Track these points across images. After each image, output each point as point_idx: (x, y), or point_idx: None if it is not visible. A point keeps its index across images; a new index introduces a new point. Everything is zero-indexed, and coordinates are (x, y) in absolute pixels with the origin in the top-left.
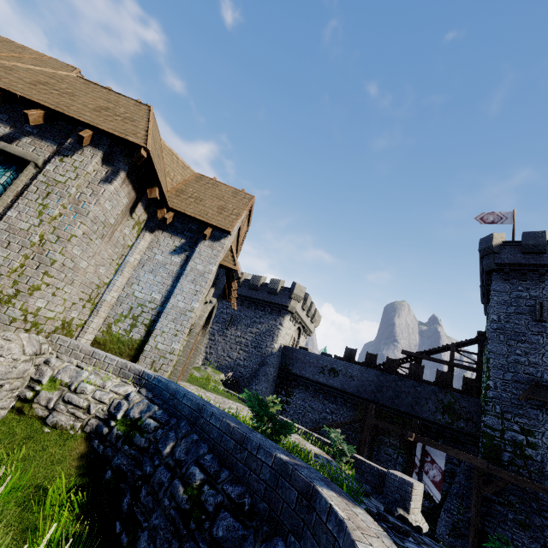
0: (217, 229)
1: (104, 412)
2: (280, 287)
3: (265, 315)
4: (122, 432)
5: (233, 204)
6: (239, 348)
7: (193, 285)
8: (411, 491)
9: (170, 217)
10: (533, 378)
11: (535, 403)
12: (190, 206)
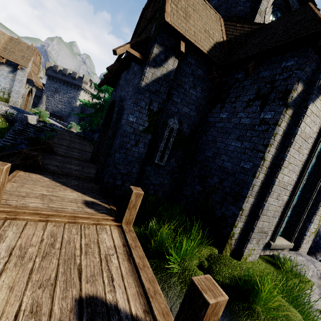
0: (22, 66)
1: (4, 112)
2: (77, 76)
3: (71, 89)
4: (9, 115)
5: (27, 54)
6: (61, 104)
7: (19, 84)
8: None
9: (5, 61)
10: None
11: None
12: (10, 56)
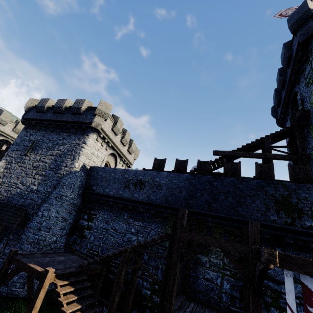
0: None
1: None
2: (85, 106)
3: (68, 136)
4: None
5: None
6: (35, 173)
7: None
8: None
9: None
10: None
11: None
12: None
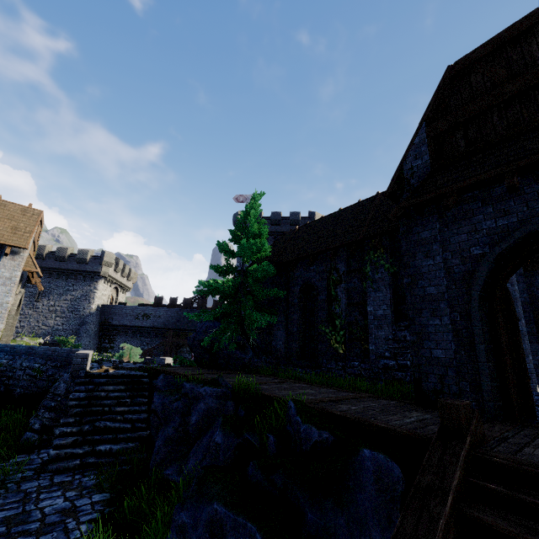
0: (16, 247)
1: None
2: (90, 256)
3: (78, 283)
4: None
5: (24, 222)
6: (55, 316)
7: (4, 287)
8: (165, 362)
9: None
10: None
11: None
12: None
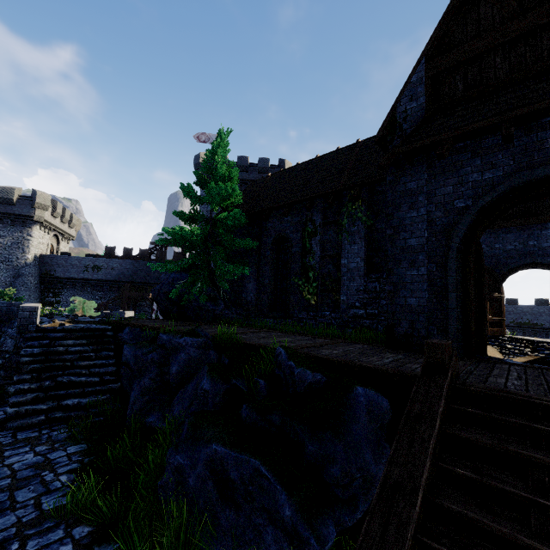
0: None
1: None
2: (17, 196)
3: (5, 228)
4: None
5: None
6: None
7: None
8: (125, 315)
9: None
10: None
11: None
12: None
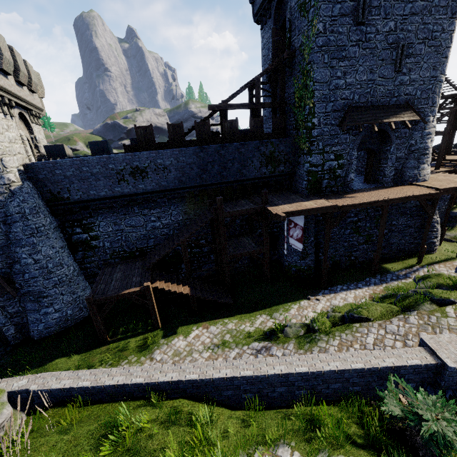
0: None
1: None
2: None
3: None
4: None
5: None
6: None
7: None
8: None
9: None
10: (347, 103)
11: (346, 128)
12: None
